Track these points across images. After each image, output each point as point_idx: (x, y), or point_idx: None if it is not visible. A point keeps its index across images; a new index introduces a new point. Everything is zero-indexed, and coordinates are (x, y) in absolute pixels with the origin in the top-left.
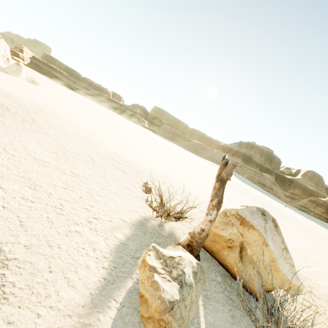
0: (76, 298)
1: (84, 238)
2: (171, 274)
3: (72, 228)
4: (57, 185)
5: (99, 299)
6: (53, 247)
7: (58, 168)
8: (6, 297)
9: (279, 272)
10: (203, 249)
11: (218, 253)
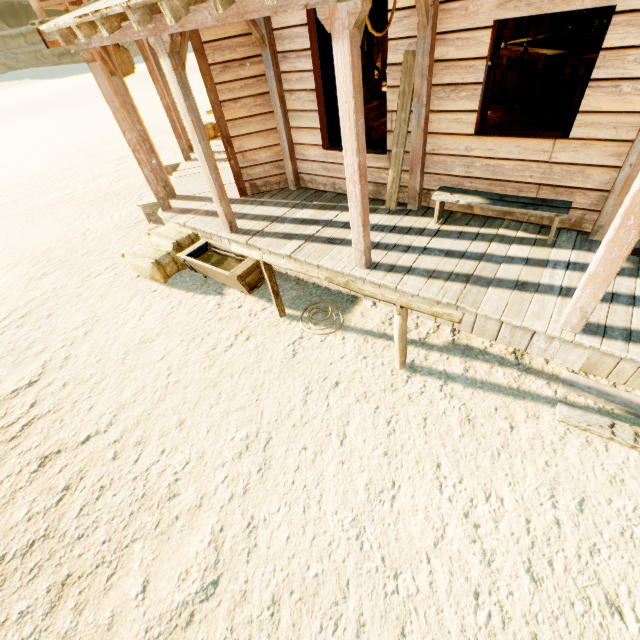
0: None
1: None
2: None
3: None
4: None
5: None
6: None
7: None
8: None
9: None
10: None
11: None
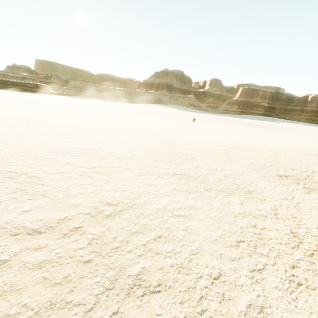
0: None
1: None
2: None
3: None
4: None
5: None
6: None
7: None
8: None
9: None
10: None
11: None
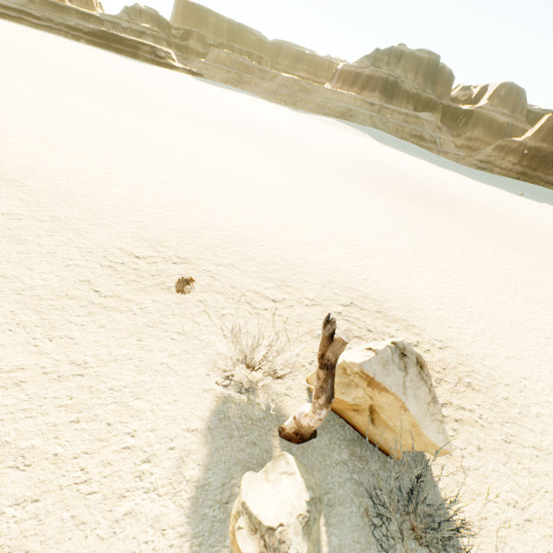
0: None
1: (142, 520)
2: None
3: (118, 513)
4: (60, 424)
5: None
6: None
7: (43, 371)
8: None
9: (422, 437)
10: None
11: (341, 411)
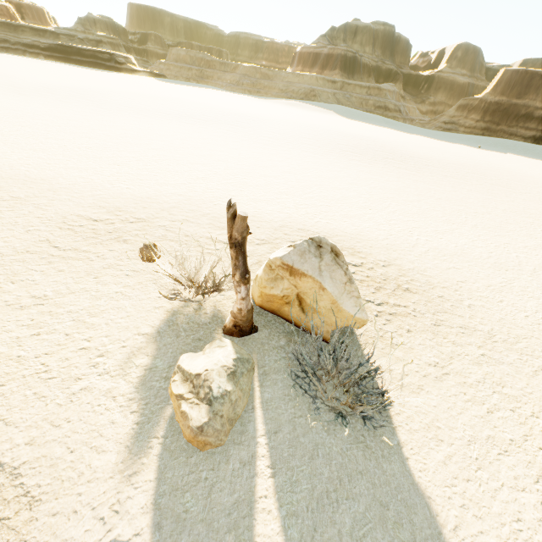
0: (112, 459)
1: (96, 392)
2: (199, 396)
3: (75, 389)
4: (22, 337)
5: (138, 446)
6: (62, 426)
7: (6, 304)
8: (38, 499)
9: (342, 312)
10: (263, 311)
11: (280, 311)
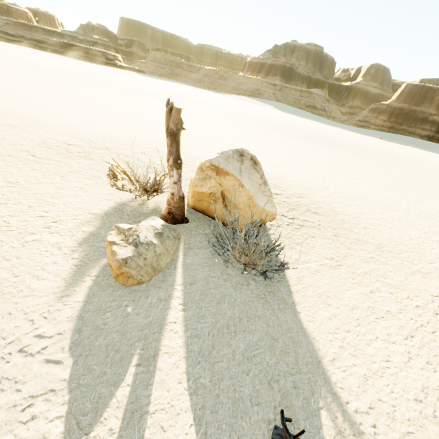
0: (49, 285)
1: (45, 243)
2: (128, 241)
3: (28, 239)
4: None
5: (73, 279)
6: (12, 260)
7: None
8: None
9: (256, 207)
10: (195, 211)
11: (208, 210)
